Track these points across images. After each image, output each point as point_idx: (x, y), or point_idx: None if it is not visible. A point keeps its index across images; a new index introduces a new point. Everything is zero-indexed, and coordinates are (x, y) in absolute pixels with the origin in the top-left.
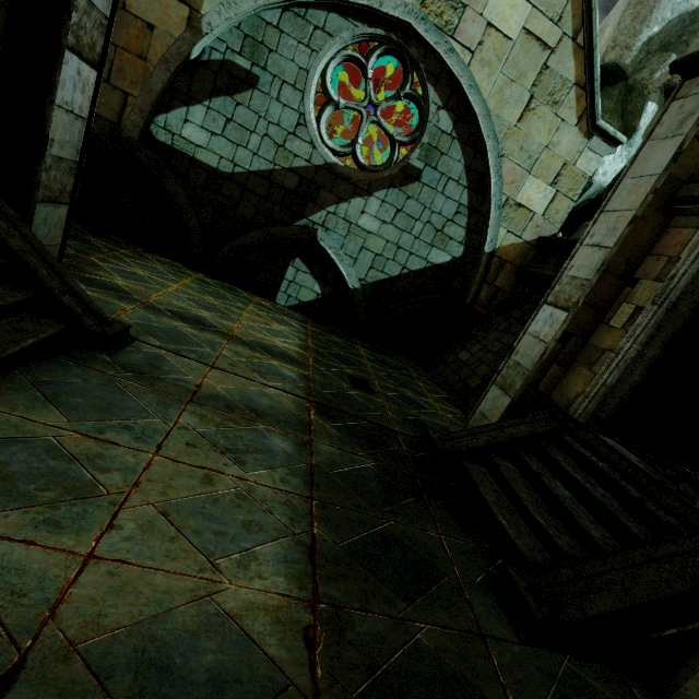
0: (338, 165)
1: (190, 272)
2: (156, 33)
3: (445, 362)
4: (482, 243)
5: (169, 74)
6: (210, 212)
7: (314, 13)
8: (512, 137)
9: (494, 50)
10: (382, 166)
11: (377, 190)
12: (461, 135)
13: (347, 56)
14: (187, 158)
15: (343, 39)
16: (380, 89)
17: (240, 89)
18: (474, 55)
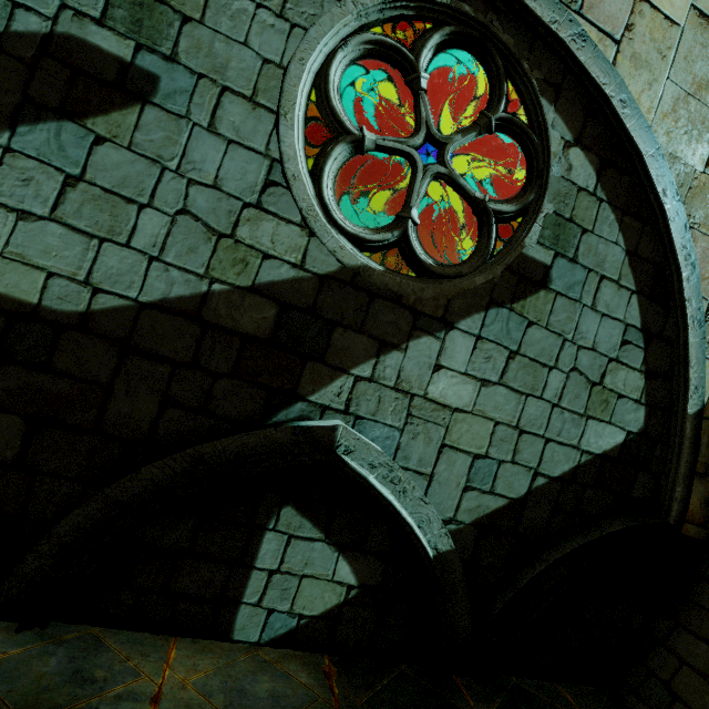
0: (370, 269)
1: None
2: None
3: (686, 703)
4: (675, 395)
5: None
6: (16, 424)
7: None
8: (701, 192)
9: (651, 41)
10: (466, 264)
11: (463, 316)
12: (612, 195)
13: (372, 43)
14: None
15: (361, 7)
16: (372, 176)
17: (105, 103)
18: (620, 47)
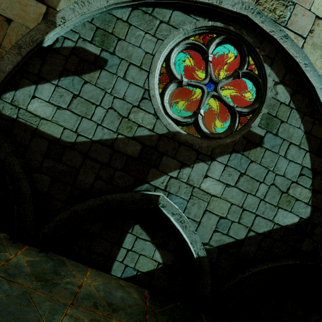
0: (180, 133)
1: (7, 251)
2: (13, 25)
3: None
4: None
5: (20, 57)
6: (48, 179)
7: (159, 11)
8: None
9: None
10: (223, 133)
11: (219, 155)
12: (298, 106)
13: (189, 44)
14: (30, 130)
15: (186, 30)
16: (196, 92)
17: (89, 69)
18: (306, 40)
